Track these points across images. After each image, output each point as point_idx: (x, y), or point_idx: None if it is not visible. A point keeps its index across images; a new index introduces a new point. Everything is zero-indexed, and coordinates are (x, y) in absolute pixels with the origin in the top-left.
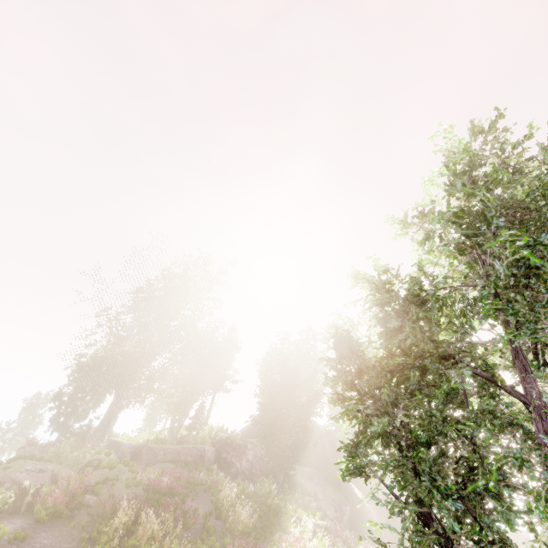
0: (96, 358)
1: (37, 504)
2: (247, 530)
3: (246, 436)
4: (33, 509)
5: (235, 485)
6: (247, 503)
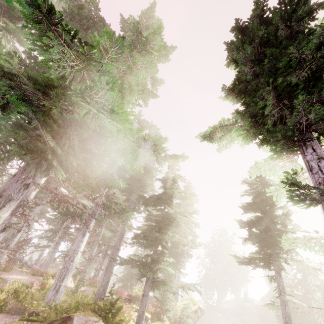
0: (205, 277)
1: None
2: None
3: (266, 299)
4: None
5: None
6: None
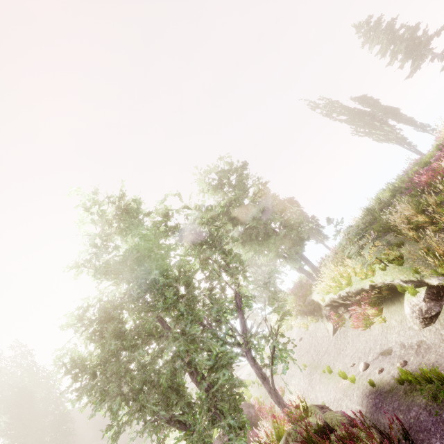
0: None
1: None
2: None
3: None
4: None
5: None
6: None
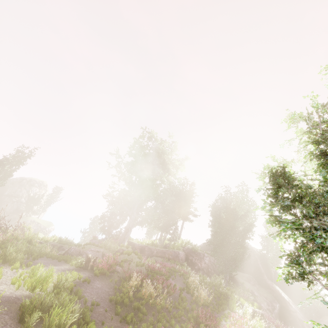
0: (120, 198)
1: (95, 267)
2: (206, 304)
3: (203, 249)
4: (93, 268)
5: (197, 275)
6: (205, 288)
